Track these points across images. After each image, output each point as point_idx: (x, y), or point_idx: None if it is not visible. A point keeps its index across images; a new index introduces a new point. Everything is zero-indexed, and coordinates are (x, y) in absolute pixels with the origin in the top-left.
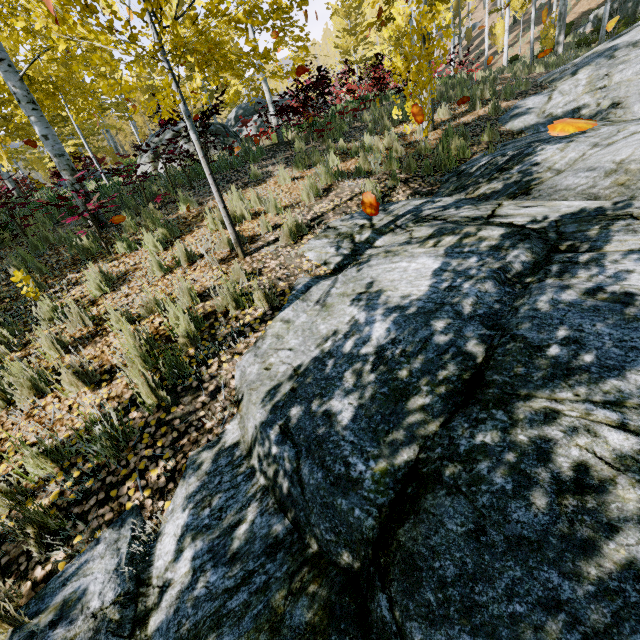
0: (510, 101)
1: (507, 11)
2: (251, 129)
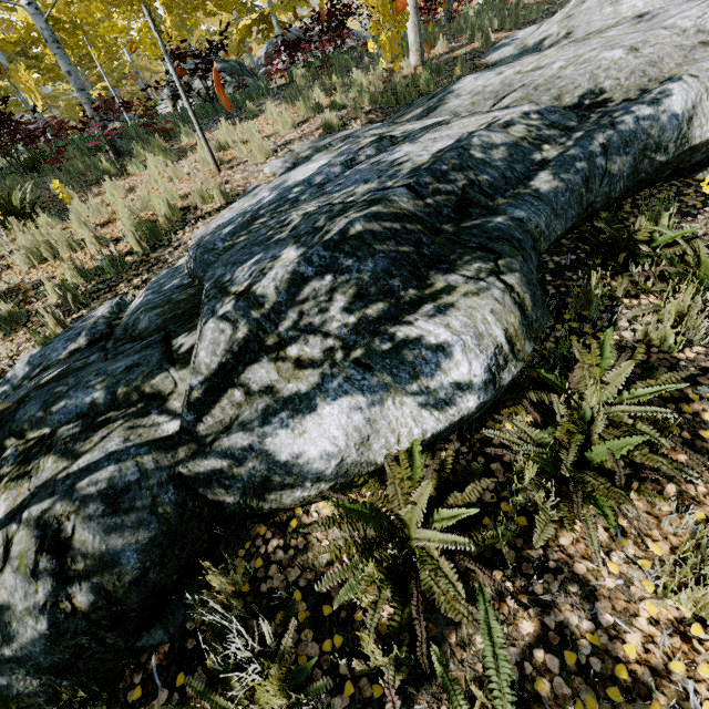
0: (511, 31)
1: None
2: (277, 68)
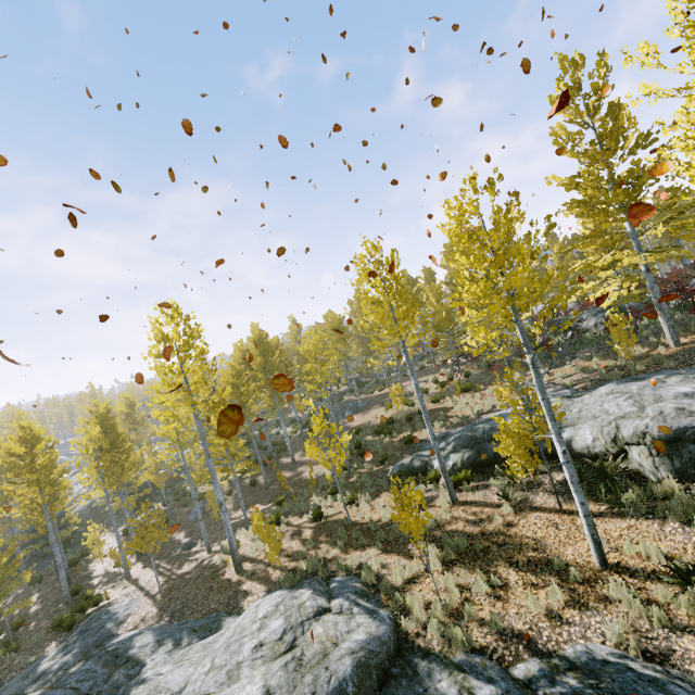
0: None
1: None
2: None
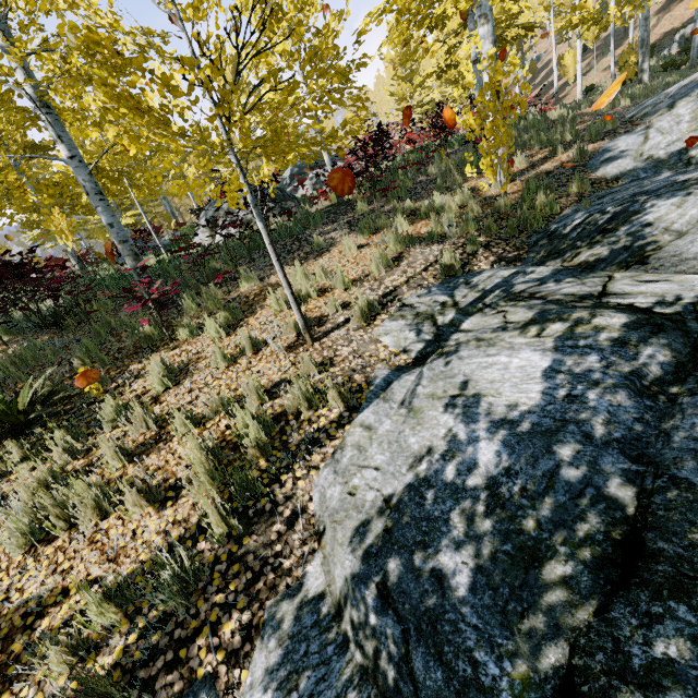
0: (597, 143)
1: (578, 42)
2: (307, 188)
